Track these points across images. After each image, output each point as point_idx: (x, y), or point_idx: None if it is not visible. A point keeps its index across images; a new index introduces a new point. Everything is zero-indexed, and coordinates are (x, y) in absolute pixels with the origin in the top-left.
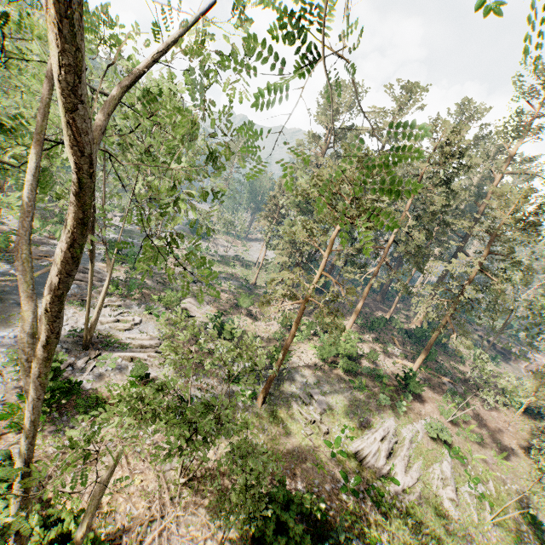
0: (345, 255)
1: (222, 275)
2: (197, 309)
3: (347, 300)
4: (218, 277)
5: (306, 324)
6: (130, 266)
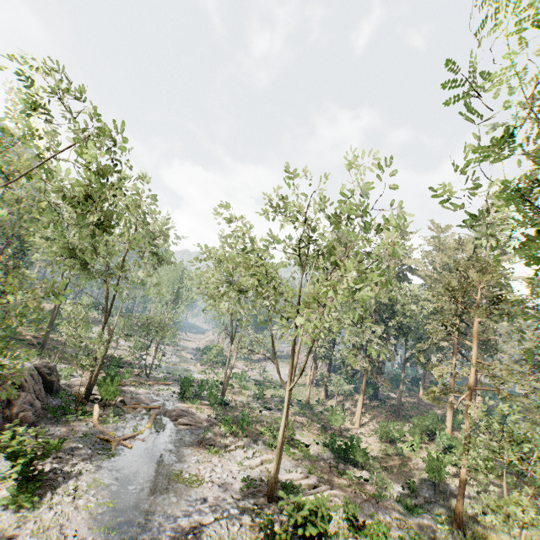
0: (422, 351)
1: (276, 399)
2: (300, 437)
3: (401, 402)
4: (276, 401)
5: (409, 431)
6: (213, 402)
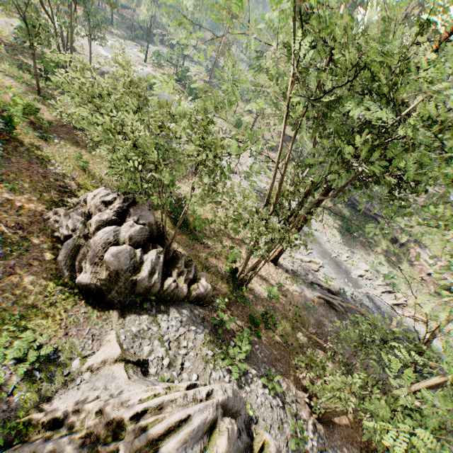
0: None
1: None
2: None
3: None
4: None
5: None
6: None
